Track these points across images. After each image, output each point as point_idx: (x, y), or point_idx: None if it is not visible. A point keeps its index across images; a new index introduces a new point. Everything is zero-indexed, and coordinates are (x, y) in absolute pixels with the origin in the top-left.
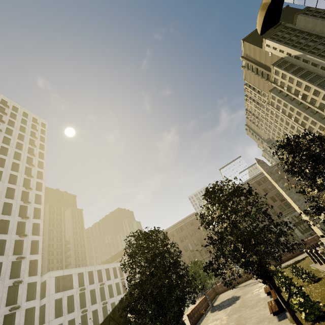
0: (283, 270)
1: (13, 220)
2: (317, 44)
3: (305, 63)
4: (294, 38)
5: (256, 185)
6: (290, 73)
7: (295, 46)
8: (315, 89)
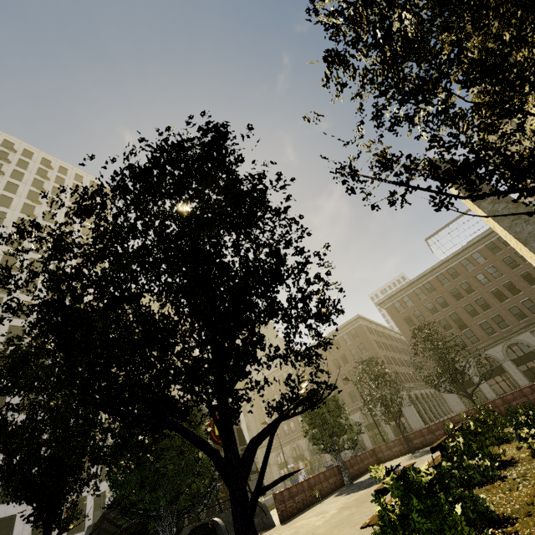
0: None
1: None
2: None
3: None
4: None
5: (488, 253)
6: None
7: None
8: None
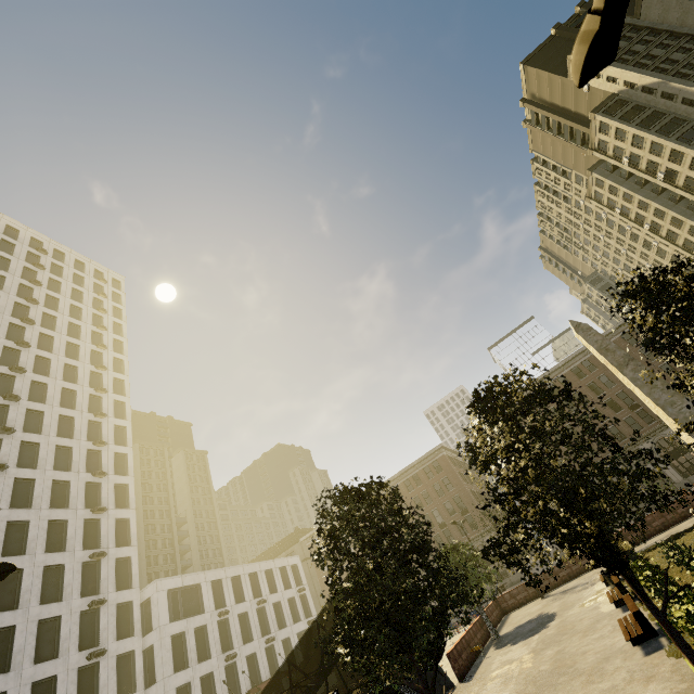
0: (647, 556)
1: (78, 481)
2: (692, 56)
3: (667, 100)
4: (638, 47)
5: (574, 378)
6: (634, 127)
7: (642, 65)
8: (693, 156)
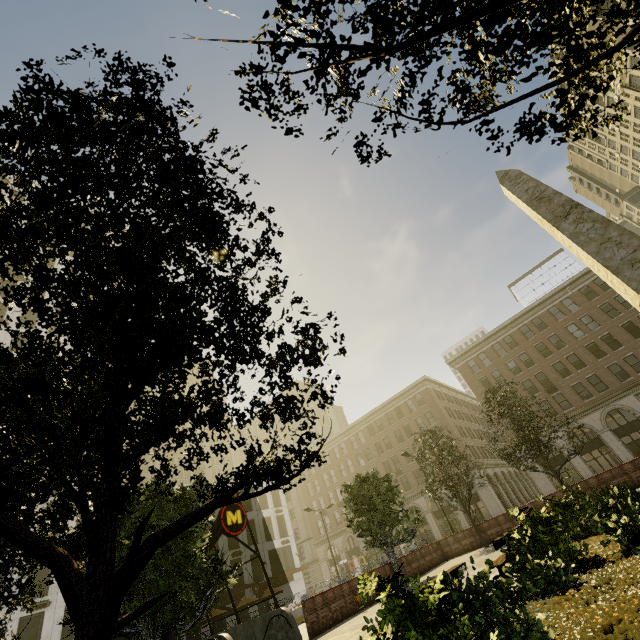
0: None
1: None
2: None
3: None
4: None
5: (582, 299)
6: None
7: None
8: None
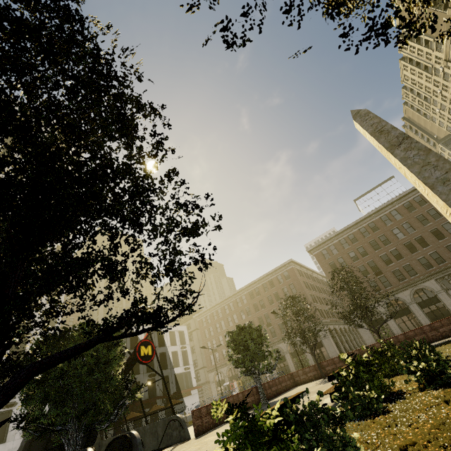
0: None
1: None
2: None
3: None
4: None
5: (404, 211)
6: None
7: None
8: None
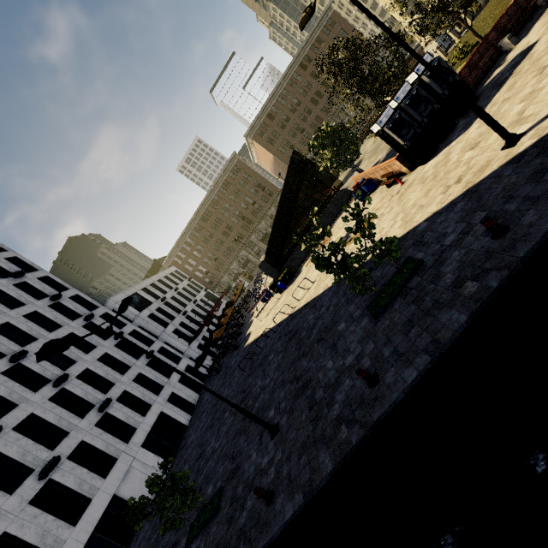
0: None
1: None
2: None
3: None
4: None
5: (302, 71)
6: None
7: None
8: None
